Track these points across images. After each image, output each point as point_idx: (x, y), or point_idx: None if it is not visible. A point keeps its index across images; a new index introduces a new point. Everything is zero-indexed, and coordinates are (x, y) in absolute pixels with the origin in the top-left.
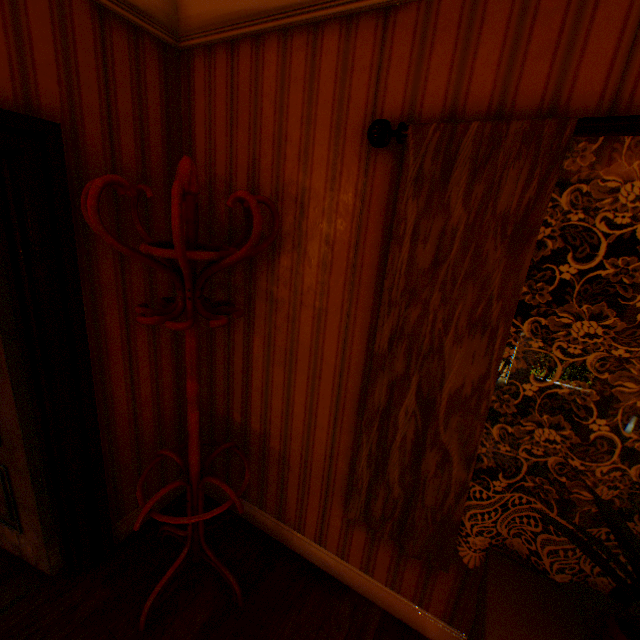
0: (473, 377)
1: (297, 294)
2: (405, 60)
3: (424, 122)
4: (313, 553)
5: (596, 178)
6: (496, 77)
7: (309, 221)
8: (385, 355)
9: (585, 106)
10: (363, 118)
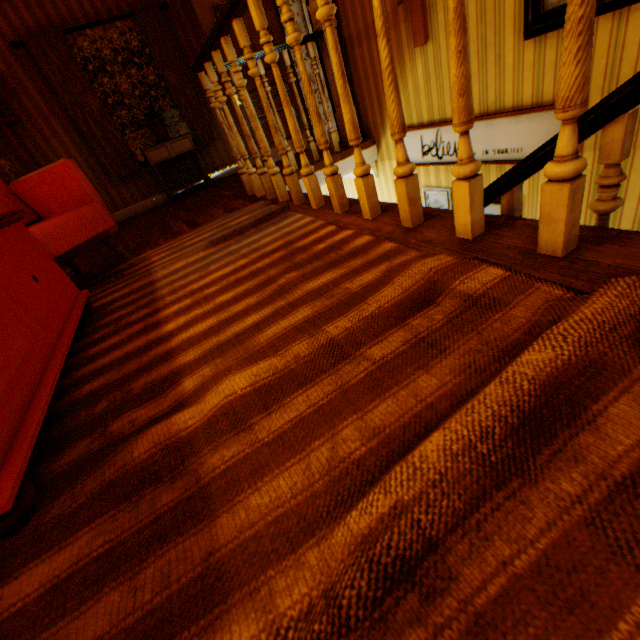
0: (99, 106)
1: (32, 117)
2: (5, 22)
3: (26, 40)
4: (122, 217)
5: (79, 45)
6: (36, 24)
7: (13, 86)
8: (76, 115)
9: (63, 29)
10: (5, 43)
